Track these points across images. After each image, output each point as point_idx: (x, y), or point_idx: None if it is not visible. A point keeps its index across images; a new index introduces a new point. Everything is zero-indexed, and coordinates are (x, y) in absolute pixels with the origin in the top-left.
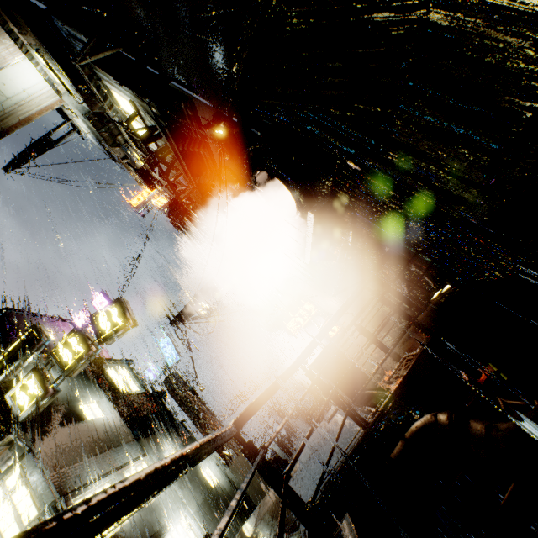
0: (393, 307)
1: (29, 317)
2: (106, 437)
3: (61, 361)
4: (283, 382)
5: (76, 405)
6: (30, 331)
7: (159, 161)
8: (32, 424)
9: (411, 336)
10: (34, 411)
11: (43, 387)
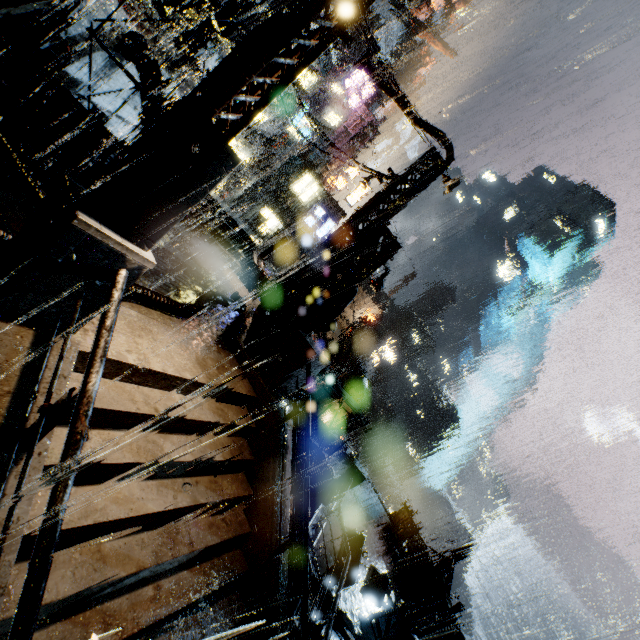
0: None
1: None
2: None
3: None
4: None
5: None
6: None
7: None
8: None
9: None
10: None
11: None
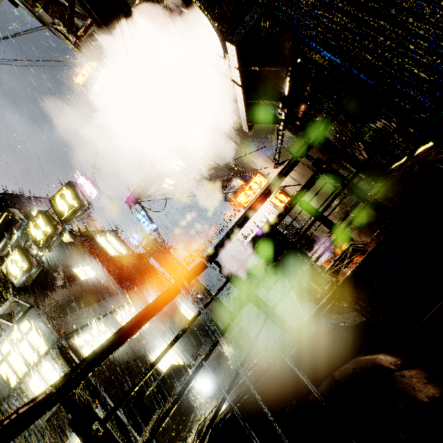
0: (343, 181)
1: (26, 200)
2: (98, 291)
3: (35, 240)
4: (178, 290)
5: (70, 269)
6: (5, 215)
7: (50, 3)
8: (31, 287)
9: (363, 214)
10: (26, 279)
11: (27, 261)
